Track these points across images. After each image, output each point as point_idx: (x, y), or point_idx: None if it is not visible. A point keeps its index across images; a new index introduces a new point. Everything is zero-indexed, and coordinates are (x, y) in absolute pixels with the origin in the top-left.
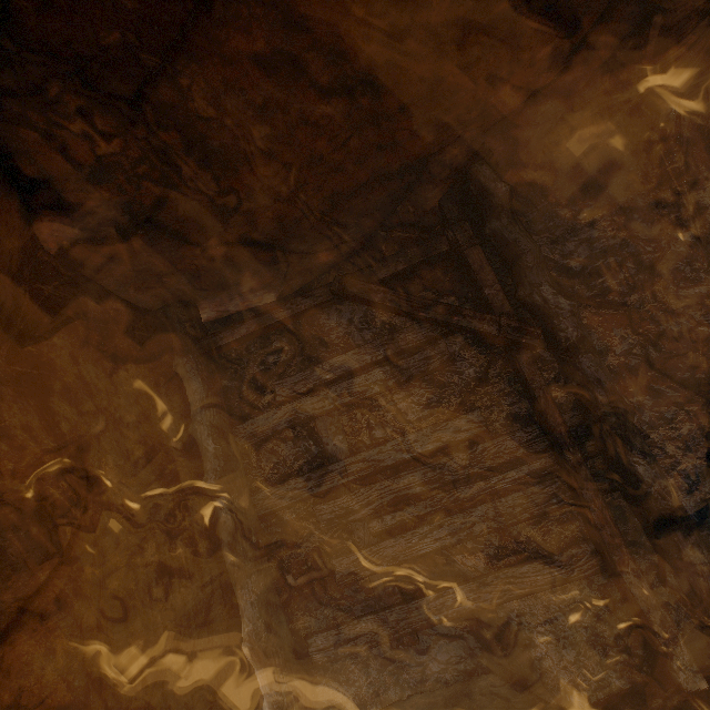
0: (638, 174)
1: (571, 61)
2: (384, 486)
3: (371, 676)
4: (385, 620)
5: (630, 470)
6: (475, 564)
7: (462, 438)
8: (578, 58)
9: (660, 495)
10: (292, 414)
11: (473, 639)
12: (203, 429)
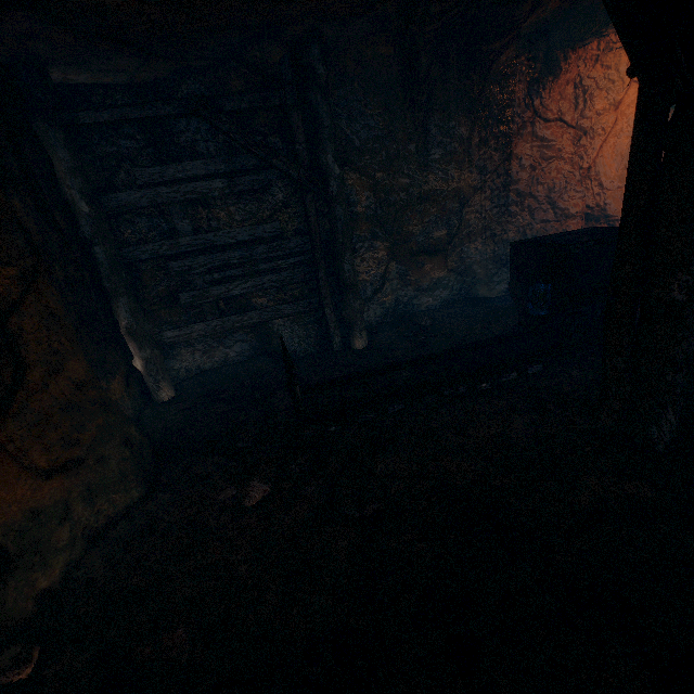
0: (402, 94)
1: (374, 7)
2: (216, 257)
3: (196, 358)
4: (209, 325)
5: (342, 266)
6: (262, 303)
7: (266, 237)
8: (378, 6)
9: (349, 278)
10: (151, 197)
11: (255, 342)
12: (75, 193)
